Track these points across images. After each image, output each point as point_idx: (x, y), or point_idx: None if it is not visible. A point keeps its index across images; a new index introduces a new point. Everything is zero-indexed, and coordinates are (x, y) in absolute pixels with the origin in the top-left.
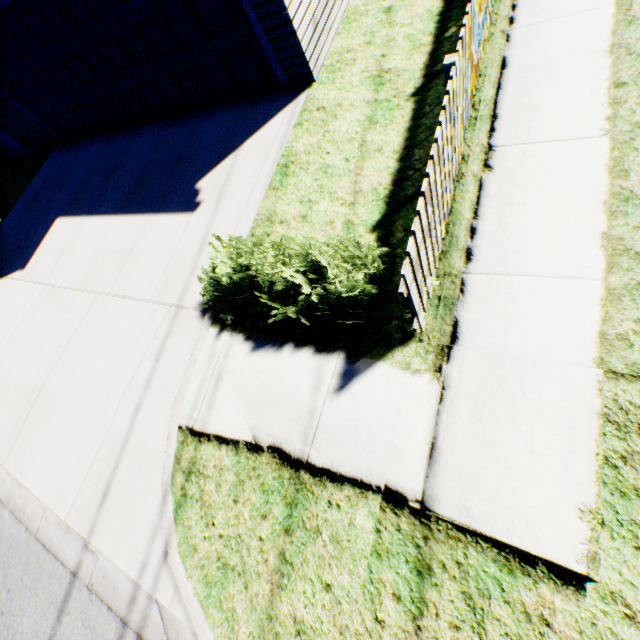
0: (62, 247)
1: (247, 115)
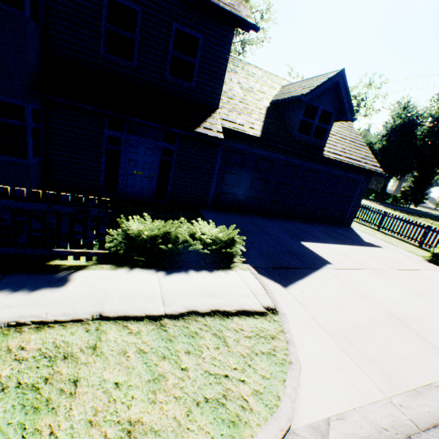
0: (339, 254)
1: (341, 227)
